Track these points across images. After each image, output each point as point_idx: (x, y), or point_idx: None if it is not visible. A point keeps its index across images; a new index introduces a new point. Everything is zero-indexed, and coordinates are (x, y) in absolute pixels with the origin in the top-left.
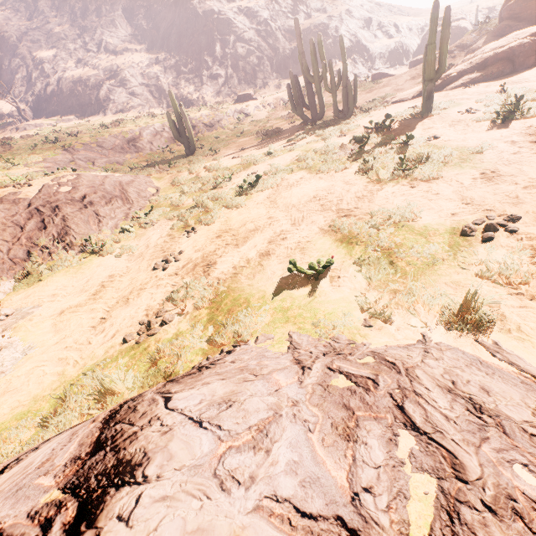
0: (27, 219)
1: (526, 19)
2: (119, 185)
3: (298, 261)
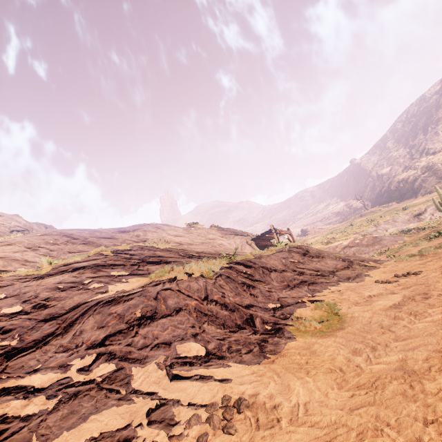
0: (342, 250)
1: None
2: (380, 240)
3: None
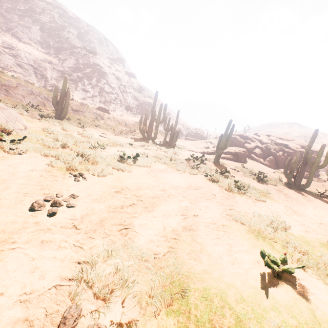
0: None
1: (235, 144)
2: None
3: (234, 246)
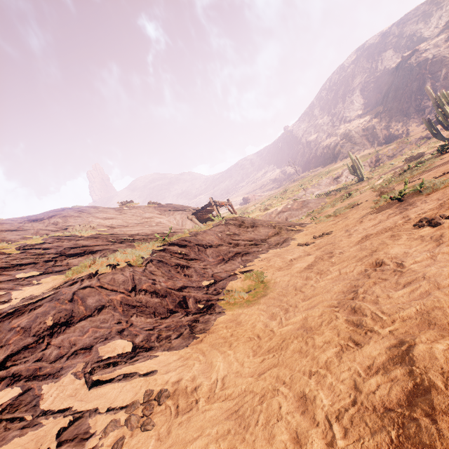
0: (277, 216)
1: None
2: (307, 203)
3: None
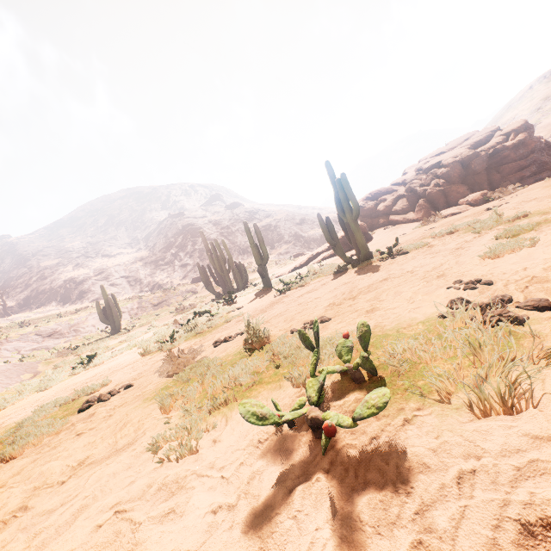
0: None
1: (366, 216)
2: None
3: None
